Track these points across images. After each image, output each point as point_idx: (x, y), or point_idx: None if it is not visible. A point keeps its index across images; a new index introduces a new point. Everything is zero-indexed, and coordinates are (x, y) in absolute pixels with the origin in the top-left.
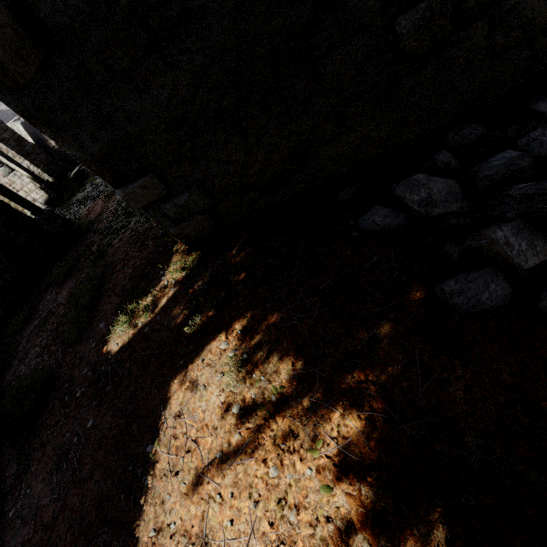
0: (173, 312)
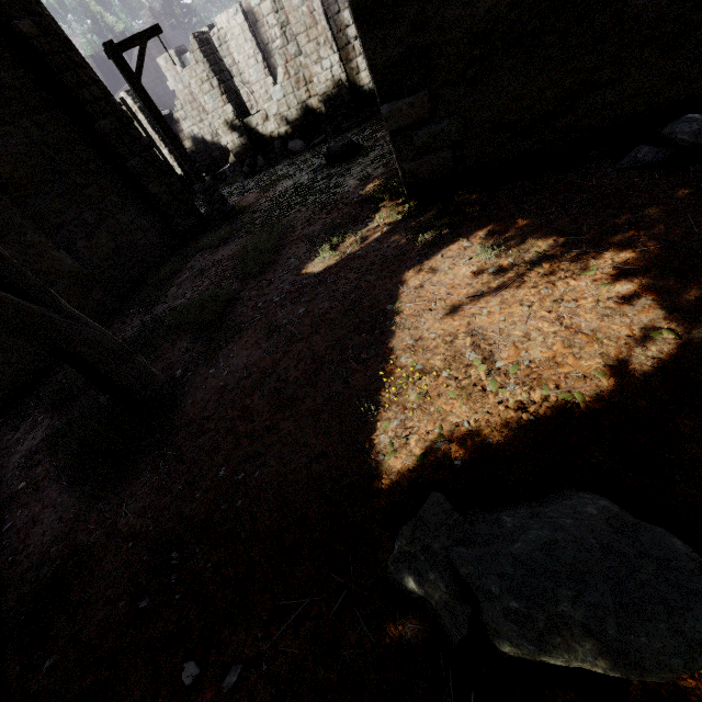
0: (392, 239)
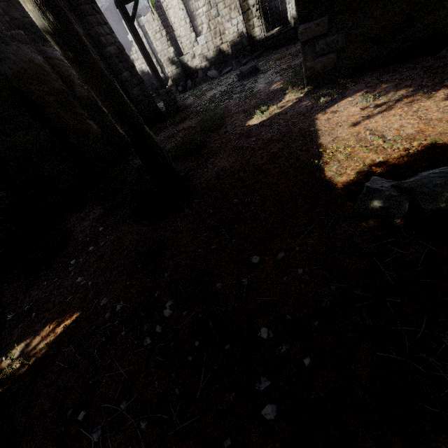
0: (301, 104)
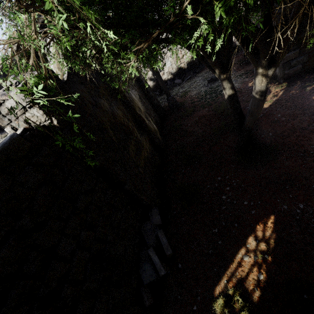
0: (290, 92)
